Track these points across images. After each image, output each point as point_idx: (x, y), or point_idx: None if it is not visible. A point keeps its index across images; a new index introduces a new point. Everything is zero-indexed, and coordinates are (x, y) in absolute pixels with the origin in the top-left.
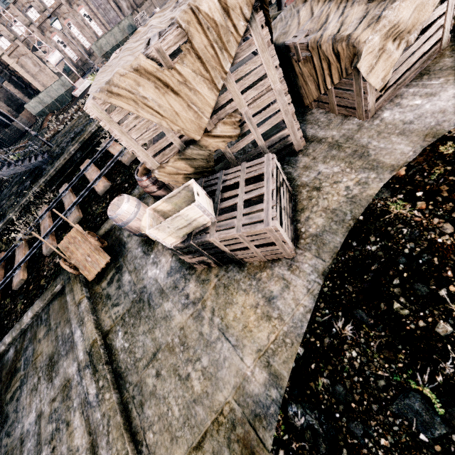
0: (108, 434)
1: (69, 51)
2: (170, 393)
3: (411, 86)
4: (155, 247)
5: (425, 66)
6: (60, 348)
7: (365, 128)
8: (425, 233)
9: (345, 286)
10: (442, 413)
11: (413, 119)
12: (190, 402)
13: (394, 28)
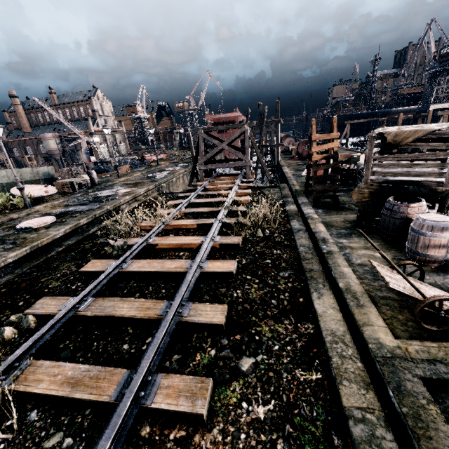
0: None
1: None
2: None
3: None
4: None
5: None
6: None
7: None
8: None
9: None
10: None
11: None
12: None
13: None
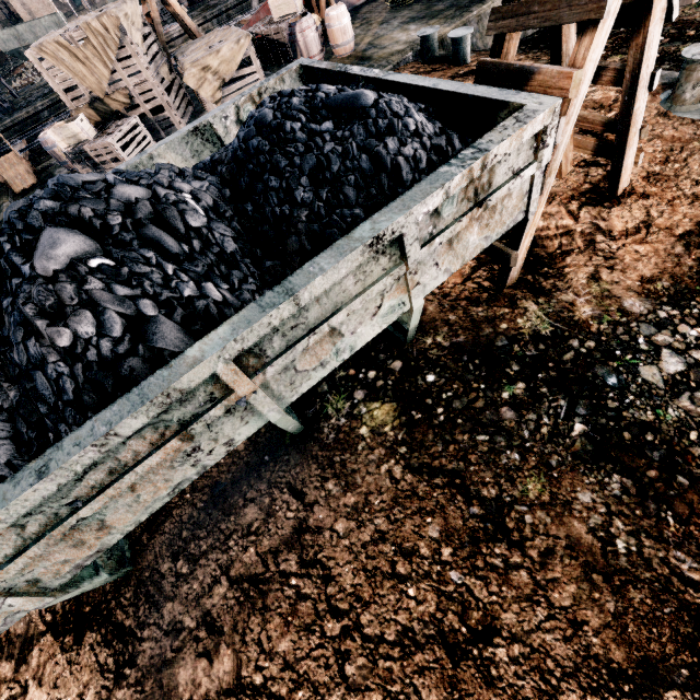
0: None
1: None
2: None
3: None
4: None
5: None
6: None
7: None
8: None
9: None
10: None
11: None
12: None
13: (208, 68)
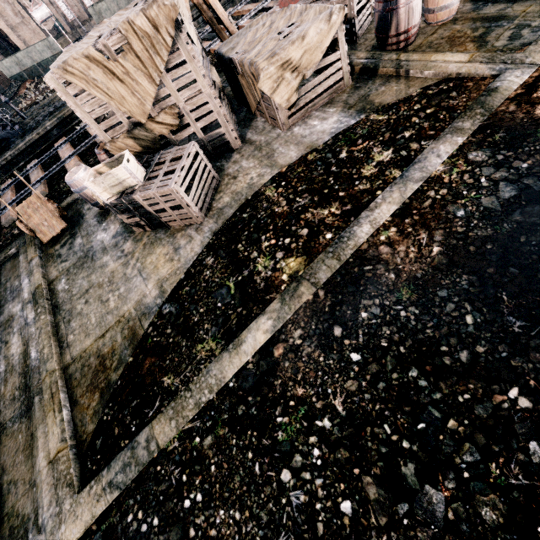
0: (39, 338)
1: (63, 5)
2: (92, 311)
3: (318, 110)
4: (108, 218)
5: (332, 97)
6: (8, 296)
7: (280, 137)
8: (272, 206)
9: (221, 238)
10: (233, 293)
11: (307, 134)
12: (104, 314)
13: (288, 63)
